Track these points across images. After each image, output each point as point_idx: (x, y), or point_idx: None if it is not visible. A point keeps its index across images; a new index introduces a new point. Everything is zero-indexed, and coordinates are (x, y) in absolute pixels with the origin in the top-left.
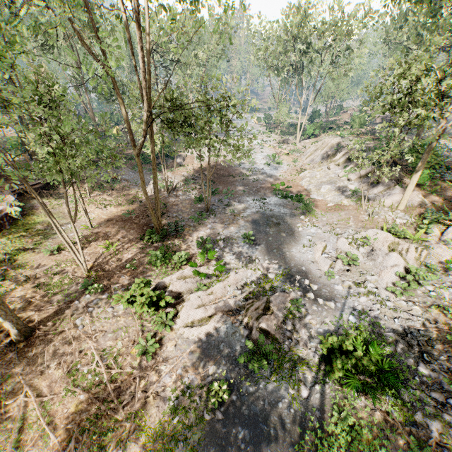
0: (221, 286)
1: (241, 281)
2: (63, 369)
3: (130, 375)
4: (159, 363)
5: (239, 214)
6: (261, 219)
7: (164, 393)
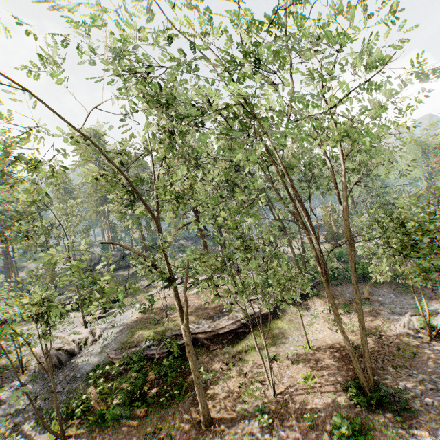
0: None
1: None
2: None
3: None
4: None
5: None
6: None
7: None
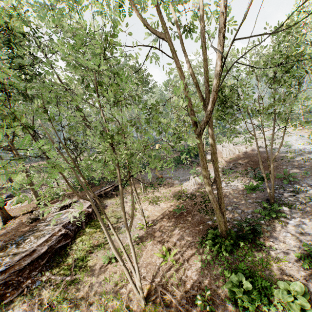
0: None
1: None
2: None
3: None
4: None
5: None
6: None
7: None
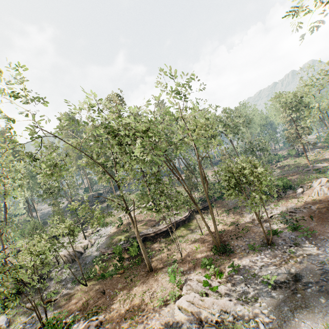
0: (211, 300)
1: (228, 309)
2: (145, 288)
3: (150, 307)
4: (157, 311)
5: (297, 257)
6: (316, 272)
7: (148, 324)
